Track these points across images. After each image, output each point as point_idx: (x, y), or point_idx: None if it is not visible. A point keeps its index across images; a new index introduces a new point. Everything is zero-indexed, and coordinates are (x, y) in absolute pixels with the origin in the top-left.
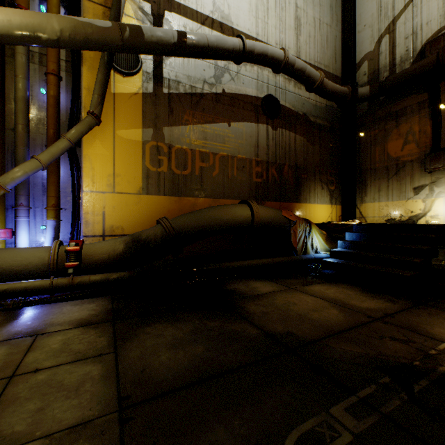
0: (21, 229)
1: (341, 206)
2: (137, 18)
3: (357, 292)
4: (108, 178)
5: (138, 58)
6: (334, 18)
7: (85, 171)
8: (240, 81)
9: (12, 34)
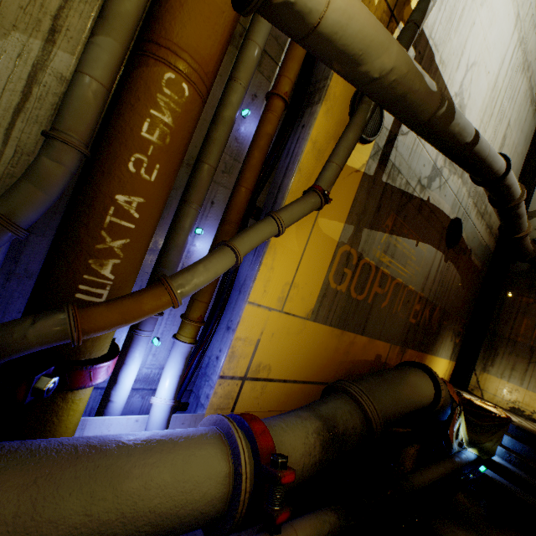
0: (137, 353)
1: (455, 362)
2: None
3: None
4: (283, 287)
5: (380, 121)
6: (523, 149)
7: (261, 270)
8: (443, 192)
9: (334, 39)
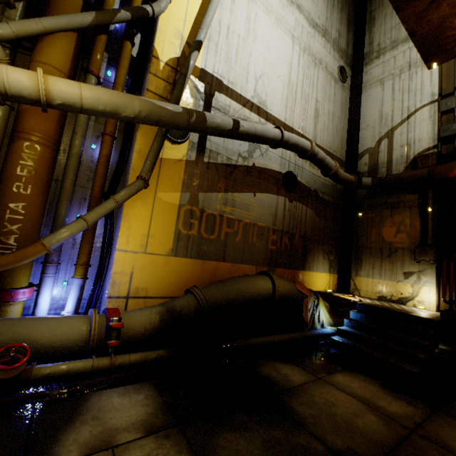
0: (46, 286)
1: (337, 275)
2: (192, 94)
3: (378, 388)
4: (142, 238)
5: None
6: (343, 113)
7: (122, 230)
8: (267, 157)
9: (96, 109)
